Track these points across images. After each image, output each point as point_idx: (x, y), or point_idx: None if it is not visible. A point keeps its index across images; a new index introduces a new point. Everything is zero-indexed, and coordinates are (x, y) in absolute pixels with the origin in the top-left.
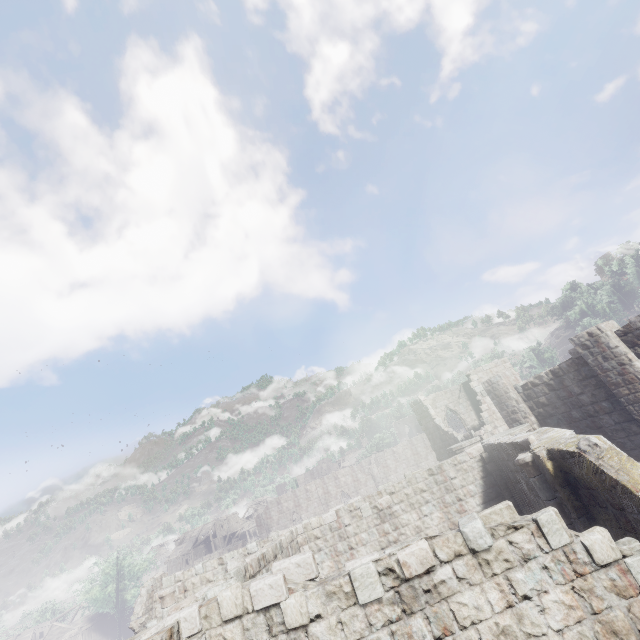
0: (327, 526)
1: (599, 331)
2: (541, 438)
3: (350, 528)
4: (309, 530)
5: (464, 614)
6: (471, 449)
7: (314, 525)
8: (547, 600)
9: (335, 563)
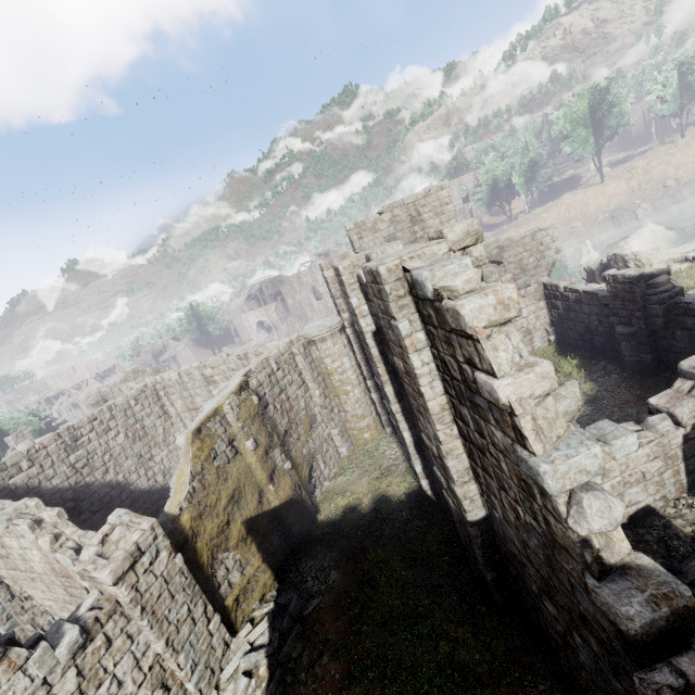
0: (175, 381)
1: (339, 273)
2: (219, 396)
3: (189, 385)
4: (165, 381)
5: (8, 544)
6: (269, 345)
7: (166, 379)
8: (33, 552)
9: (184, 403)
